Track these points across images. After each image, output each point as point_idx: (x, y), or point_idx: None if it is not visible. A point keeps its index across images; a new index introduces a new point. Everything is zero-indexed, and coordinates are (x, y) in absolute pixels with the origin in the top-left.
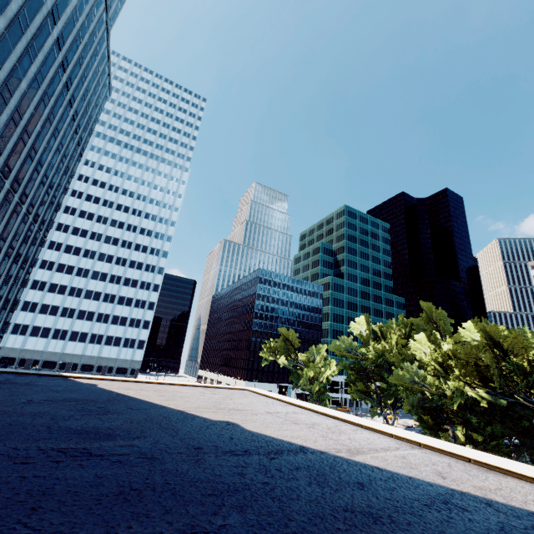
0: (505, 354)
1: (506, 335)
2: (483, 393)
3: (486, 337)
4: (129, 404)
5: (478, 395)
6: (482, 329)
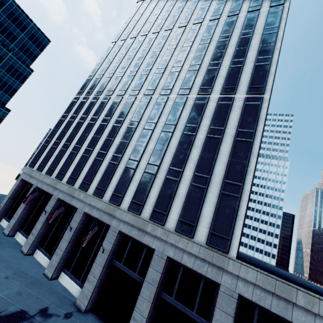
0: None
1: None
2: None
3: None
4: None
5: None
6: None
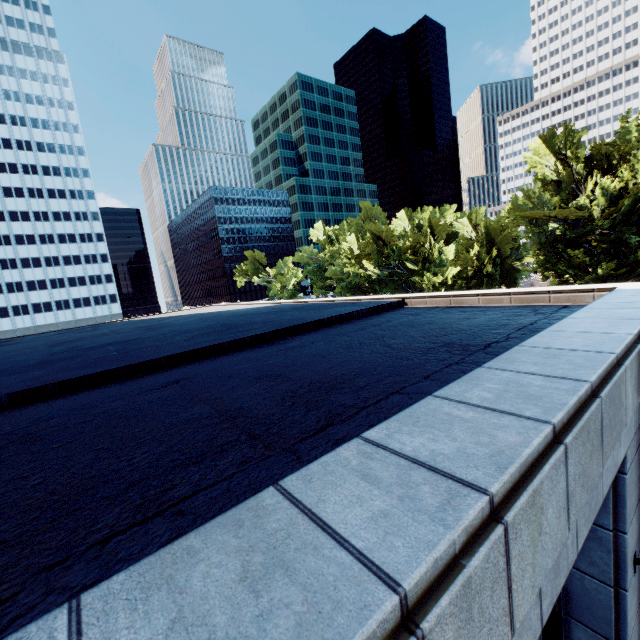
0: (384, 243)
1: (382, 232)
2: (376, 271)
3: (372, 235)
4: (157, 318)
5: (373, 273)
6: (369, 230)
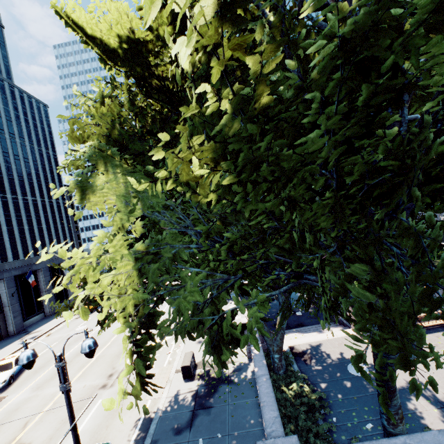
0: None
1: None
2: None
3: None
4: None
5: None
6: None
